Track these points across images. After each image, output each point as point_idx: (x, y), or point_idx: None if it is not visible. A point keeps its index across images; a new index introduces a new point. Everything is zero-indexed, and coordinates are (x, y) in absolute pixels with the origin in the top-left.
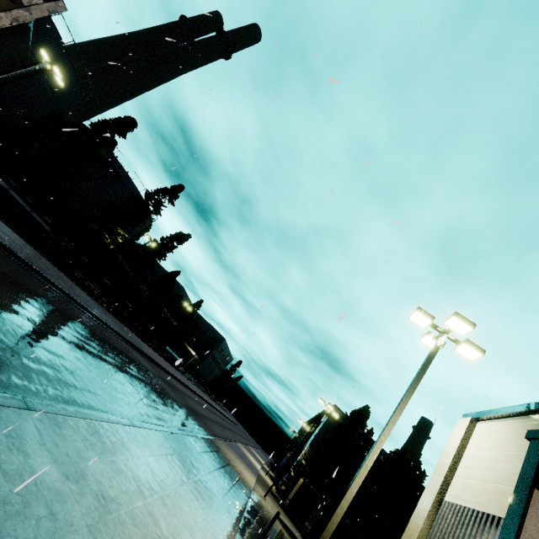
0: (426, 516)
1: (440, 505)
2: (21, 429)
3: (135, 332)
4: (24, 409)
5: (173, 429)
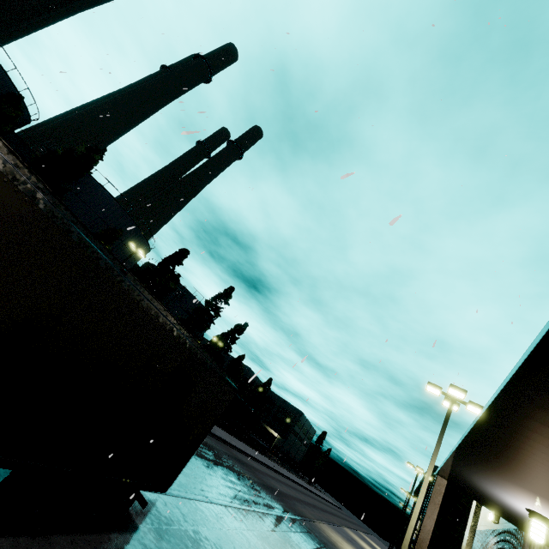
0: (466, 544)
1: (474, 534)
2: (215, 513)
3: (222, 427)
4: (210, 503)
5: (279, 512)
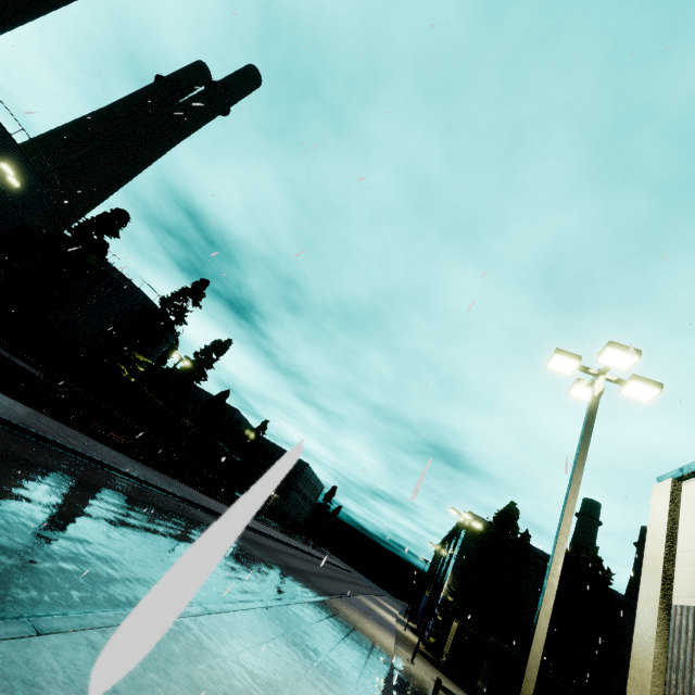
0: (655, 635)
1: (669, 614)
2: (30, 671)
3: (188, 483)
4: (31, 637)
5: (267, 601)
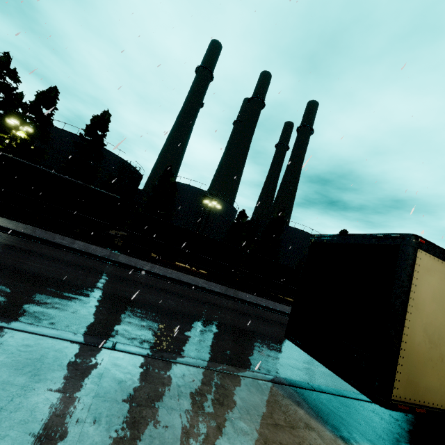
0: None
1: None
2: None
3: None
4: None
5: None
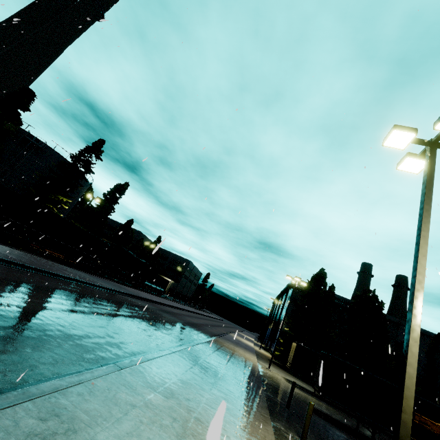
0: None
1: None
2: None
3: (111, 279)
4: None
5: (171, 349)
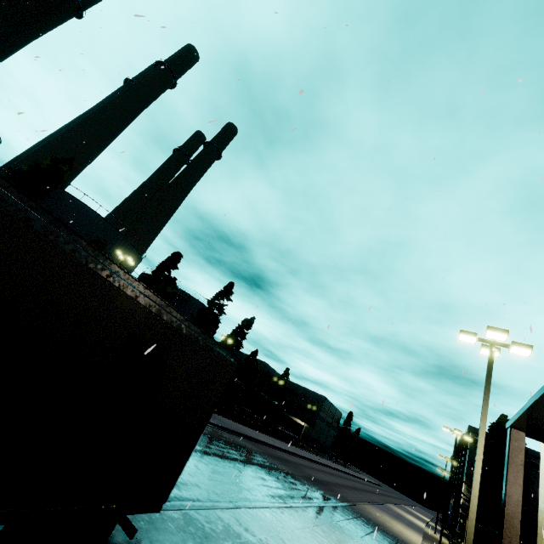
0: None
1: None
2: (242, 520)
3: (246, 424)
4: (236, 508)
5: (319, 503)
